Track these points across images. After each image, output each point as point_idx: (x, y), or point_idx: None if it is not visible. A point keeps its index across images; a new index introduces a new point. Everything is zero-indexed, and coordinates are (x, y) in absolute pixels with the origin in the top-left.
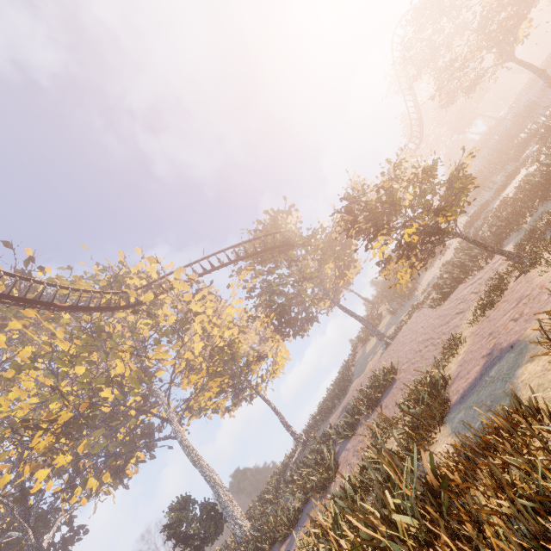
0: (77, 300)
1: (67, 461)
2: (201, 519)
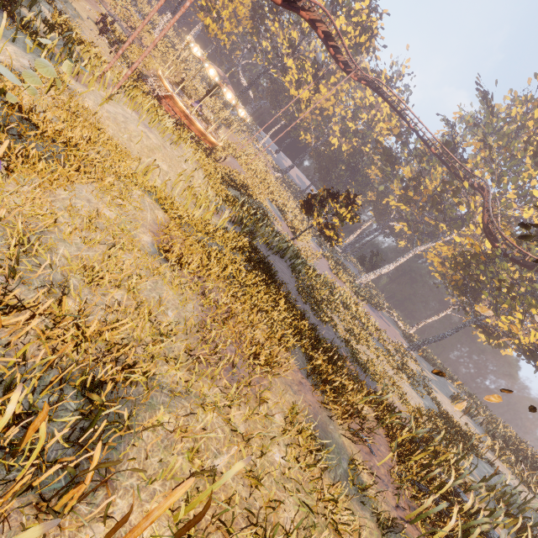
0: (441, 154)
1: (402, 208)
2: (371, 263)
